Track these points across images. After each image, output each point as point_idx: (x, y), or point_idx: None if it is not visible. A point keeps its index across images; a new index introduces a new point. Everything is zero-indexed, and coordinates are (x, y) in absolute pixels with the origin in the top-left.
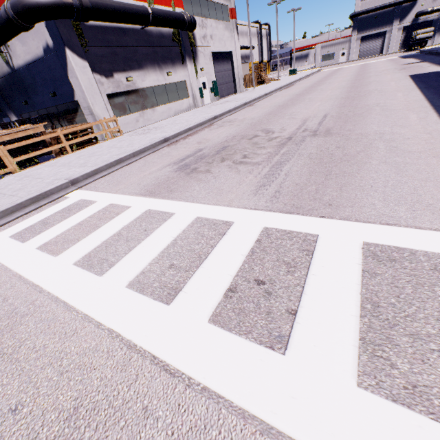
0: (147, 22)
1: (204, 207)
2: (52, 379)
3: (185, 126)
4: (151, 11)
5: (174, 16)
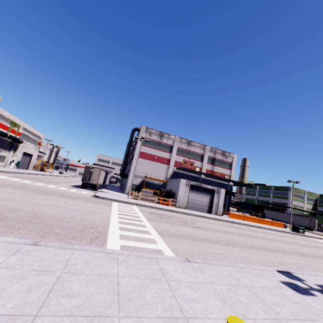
0: (6, 137)
1: (23, 179)
2: (10, 180)
3: (7, 170)
4: (9, 135)
5: (16, 139)
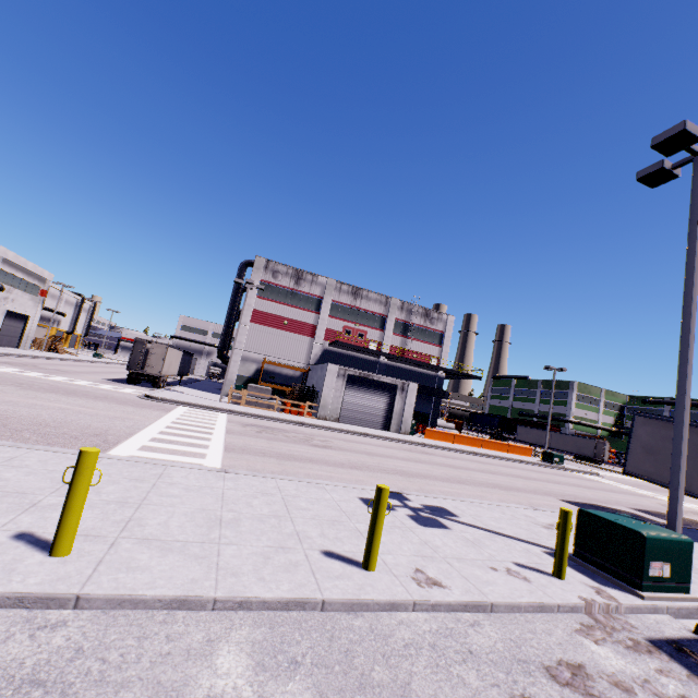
0: None
1: None
2: None
3: None
4: None
5: None
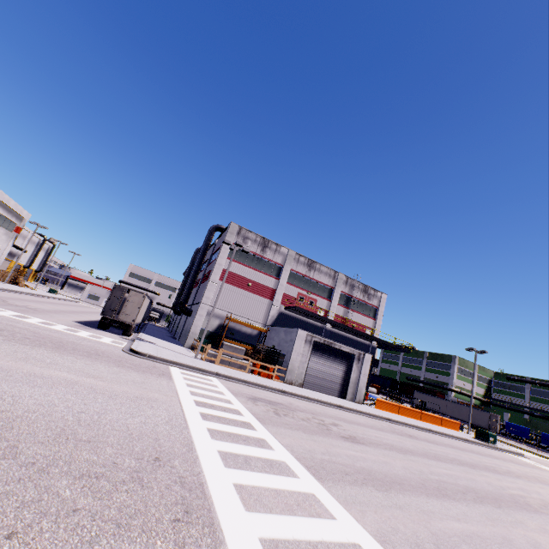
0: None
1: None
2: None
3: None
4: None
5: None
